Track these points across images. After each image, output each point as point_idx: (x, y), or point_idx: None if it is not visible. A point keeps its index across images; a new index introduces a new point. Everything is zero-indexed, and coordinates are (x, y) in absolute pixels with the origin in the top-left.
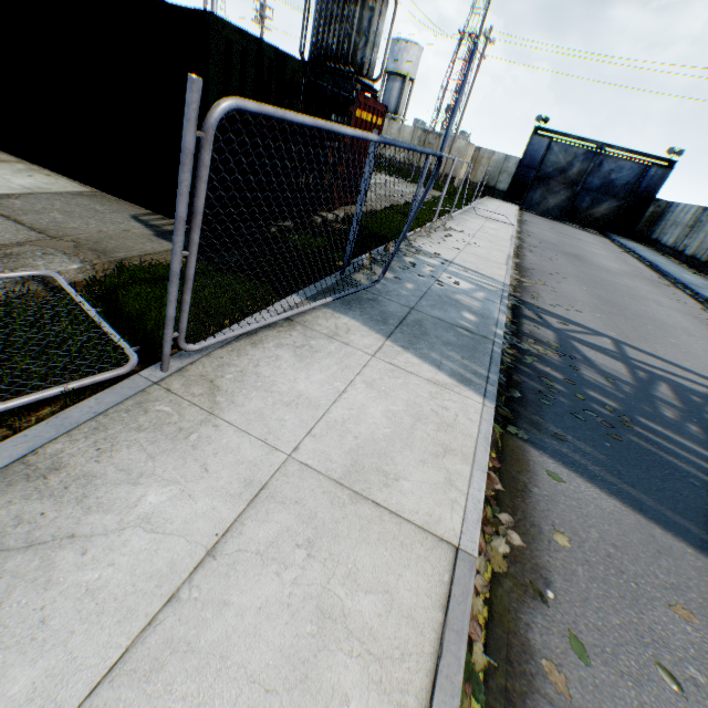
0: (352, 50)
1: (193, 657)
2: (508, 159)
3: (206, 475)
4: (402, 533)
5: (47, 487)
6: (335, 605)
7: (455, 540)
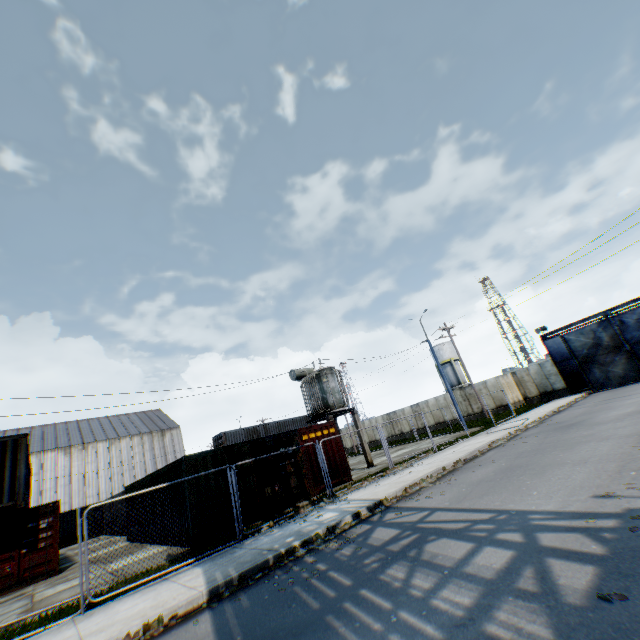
0: (325, 401)
1: None
2: (542, 366)
3: None
4: None
5: None
6: None
7: None
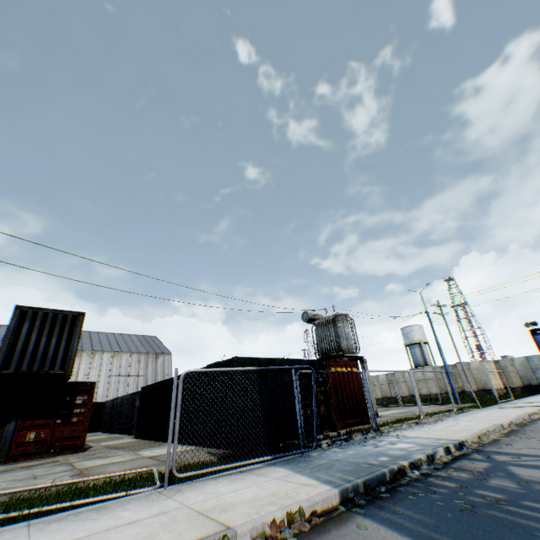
0: (337, 344)
1: (100, 538)
2: (528, 359)
3: (148, 508)
4: (208, 522)
5: (100, 510)
6: (155, 534)
7: (232, 524)
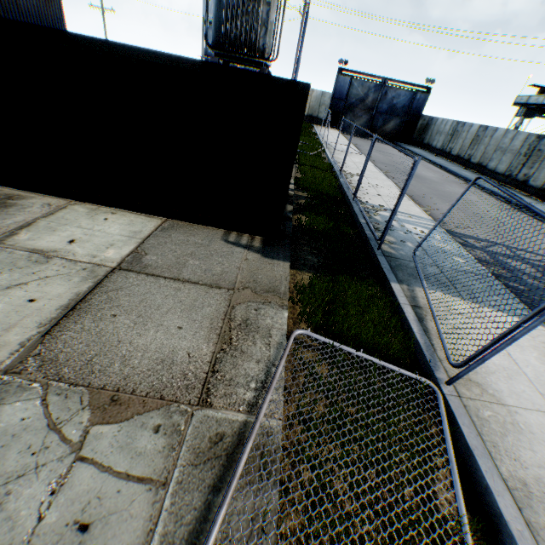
0: (254, 38)
1: None
2: (324, 95)
3: None
4: None
5: (538, 497)
6: None
7: None
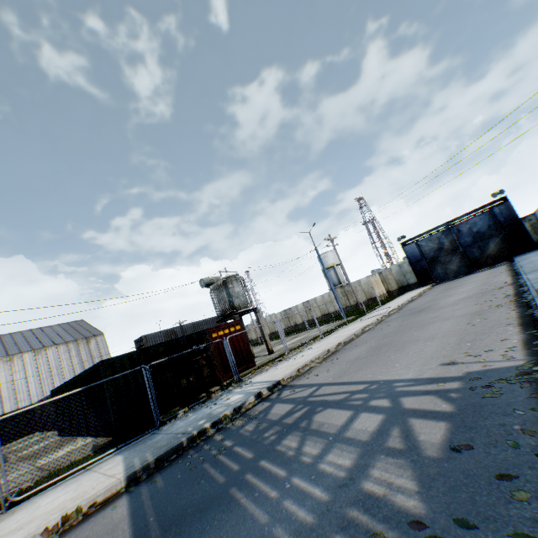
0: (232, 303)
1: None
2: (401, 266)
3: None
4: None
5: None
6: None
7: None
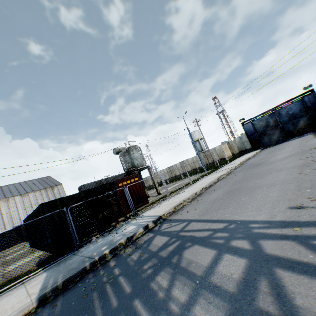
0: (133, 164)
1: None
2: (241, 138)
3: None
4: None
5: None
6: None
7: None
